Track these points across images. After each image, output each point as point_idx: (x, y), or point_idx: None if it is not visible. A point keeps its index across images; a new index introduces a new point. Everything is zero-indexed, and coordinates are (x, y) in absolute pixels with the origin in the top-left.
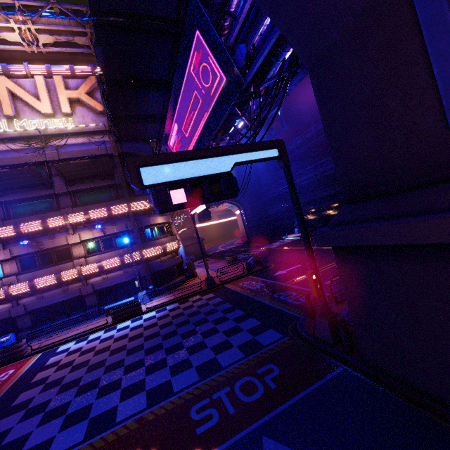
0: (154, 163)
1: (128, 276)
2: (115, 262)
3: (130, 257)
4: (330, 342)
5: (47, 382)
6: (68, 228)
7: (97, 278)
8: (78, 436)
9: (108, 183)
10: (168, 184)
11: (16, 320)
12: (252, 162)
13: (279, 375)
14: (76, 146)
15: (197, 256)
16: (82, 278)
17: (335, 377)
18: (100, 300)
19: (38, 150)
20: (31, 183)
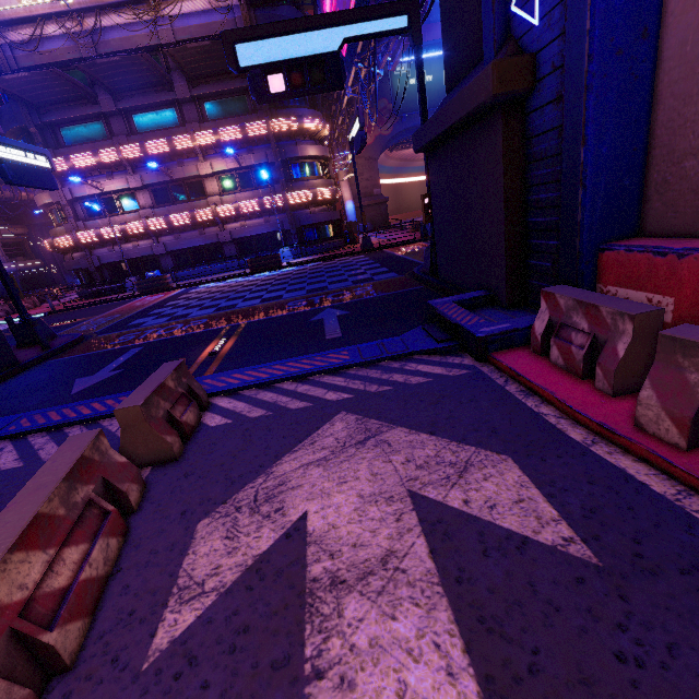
0: (249, 38)
1: (269, 227)
2: (254, 205)
3: (271, 201)
4: (428, 272)
5: (189, 298)
6: (197, 153)
7: (235, 224)
8: (209, 312)
9: (241, 84)
10: (264, 67)
11: (159, 260)
12: (370, 38)
13: (368, 291)
14: (195, 17)
15: (376, 225)
16: (218, 221)
17: (411, 290)
18: (240, 252)
19: (148, 25)
20: (148, 82)
